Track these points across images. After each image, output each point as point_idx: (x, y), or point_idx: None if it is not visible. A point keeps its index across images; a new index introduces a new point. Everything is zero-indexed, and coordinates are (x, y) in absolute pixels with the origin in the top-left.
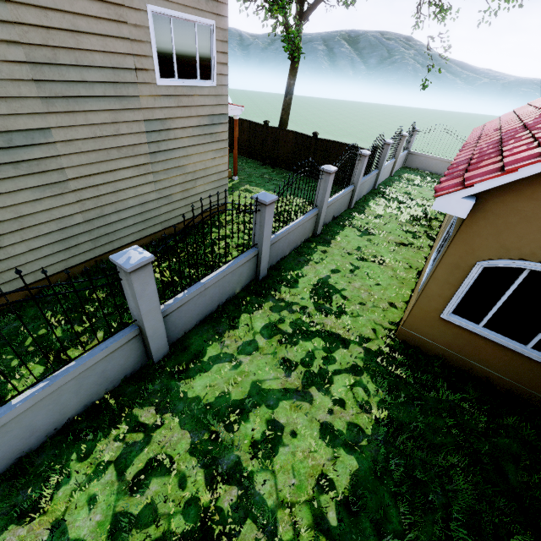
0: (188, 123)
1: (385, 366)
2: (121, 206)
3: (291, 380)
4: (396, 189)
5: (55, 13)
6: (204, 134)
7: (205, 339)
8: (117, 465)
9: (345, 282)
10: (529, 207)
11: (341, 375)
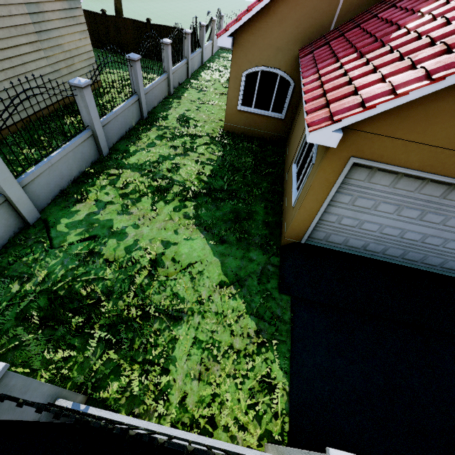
0: (55, 7)
1: (220, 141)
2: (30, 77)
3: (178, 151)
4: (217, 64)
5: None
6: (68, 17)
7: (126, 145)
8: (110, 185)
9: (194, 114)
10: (252, 39)
11: (201, 147)
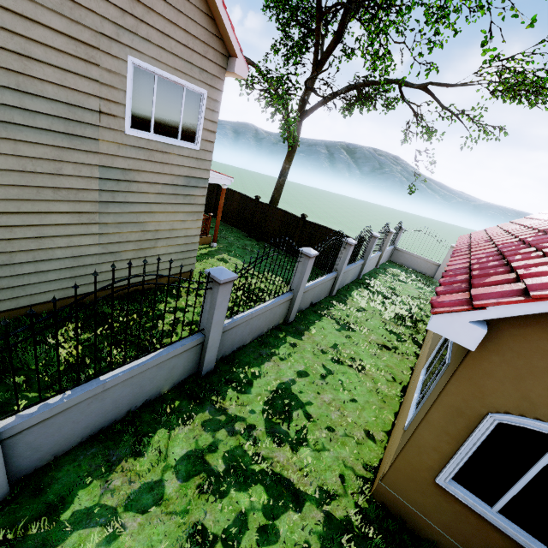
0: (158, 180)
1: None
2: (43, 256)
3: None
4: (380, 282)
5: (0, 30)
6: (176, 194)
7: (83, 472)
8: None
9: (312, 392)
10: None
11: None
